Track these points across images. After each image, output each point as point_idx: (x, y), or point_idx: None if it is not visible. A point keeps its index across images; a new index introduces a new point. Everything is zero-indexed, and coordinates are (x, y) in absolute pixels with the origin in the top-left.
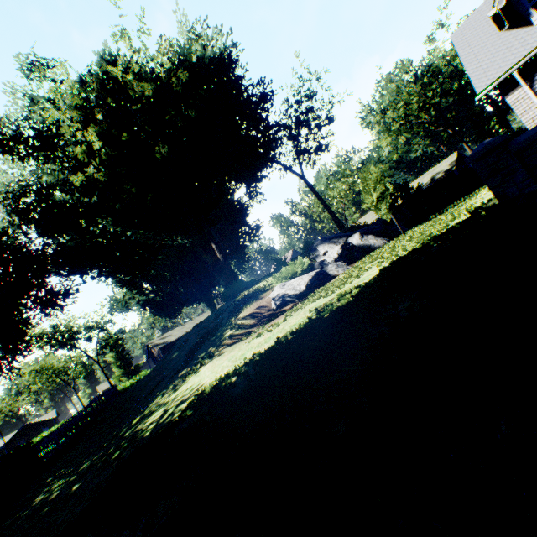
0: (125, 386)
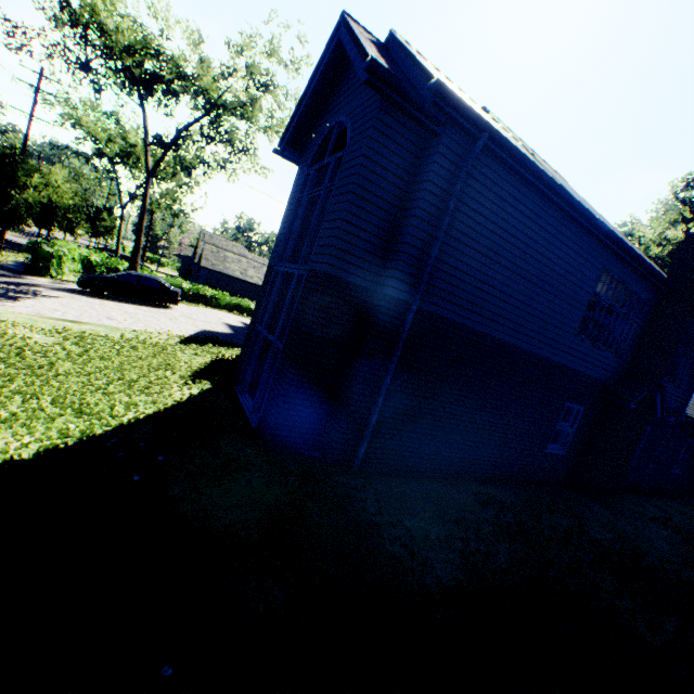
0: None
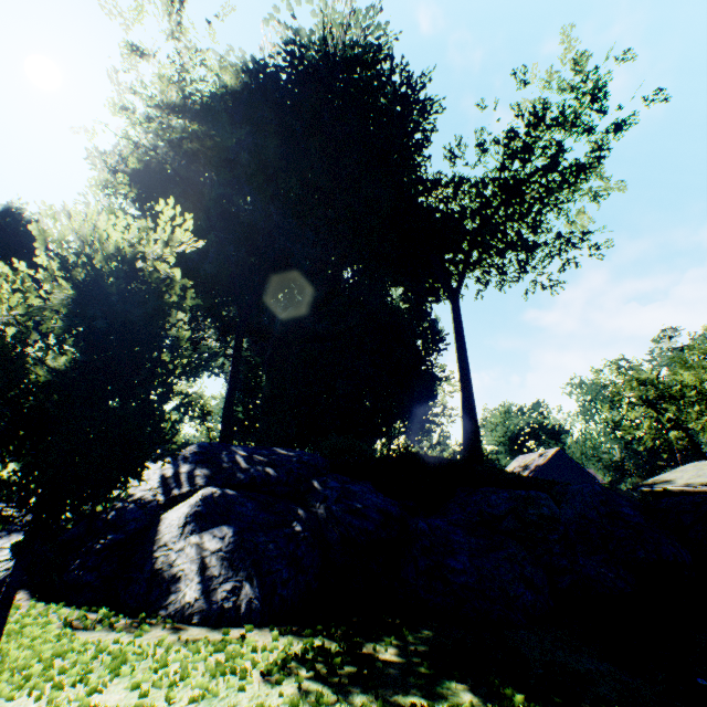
0: None
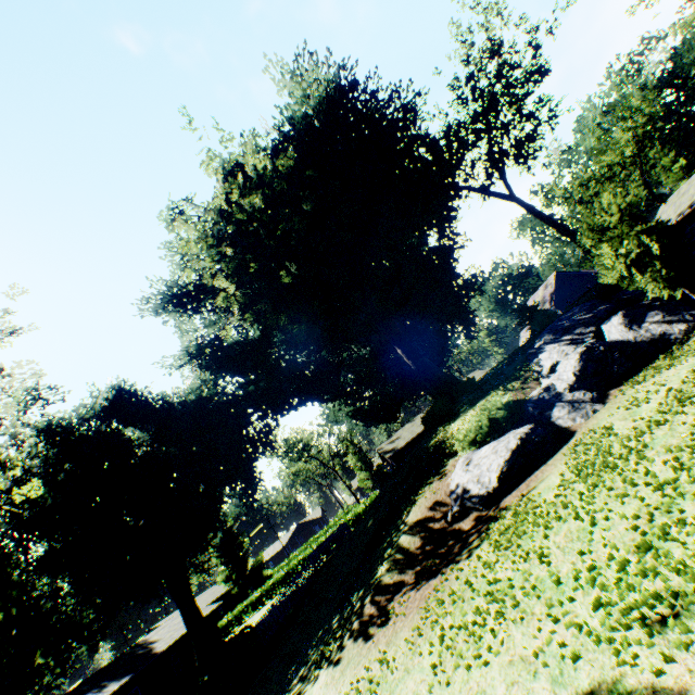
0: (357, 512)
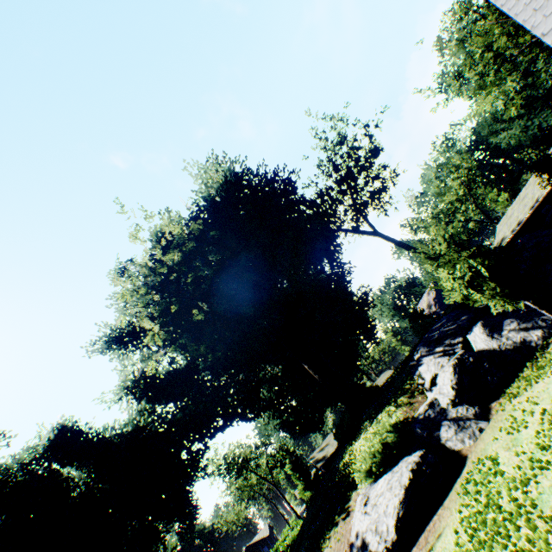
0: (294, 535)
